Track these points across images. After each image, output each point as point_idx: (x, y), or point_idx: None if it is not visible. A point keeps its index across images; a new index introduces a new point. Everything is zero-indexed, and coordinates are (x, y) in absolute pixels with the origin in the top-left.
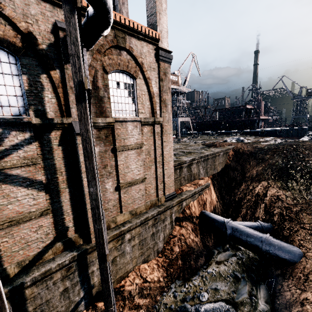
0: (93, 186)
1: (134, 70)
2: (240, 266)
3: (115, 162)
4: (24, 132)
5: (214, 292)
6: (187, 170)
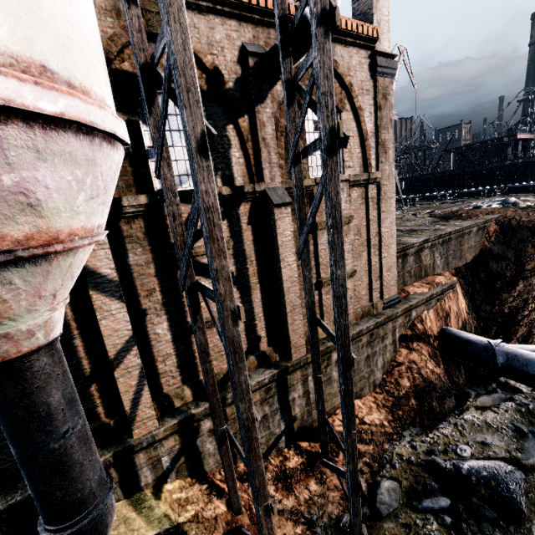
0: (340, 268)
1: (339, 98)
2: (524, 416)
3: (314, 247)
4: None
5: (481, 447)
6: (415, 259)
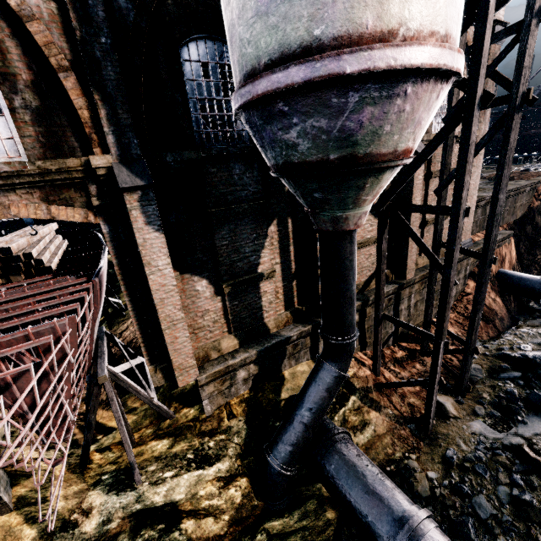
0: (503, 194)
1: None
2: None
3: (424, 192)
4: None
5: (538, 346)
6: (482, 212)
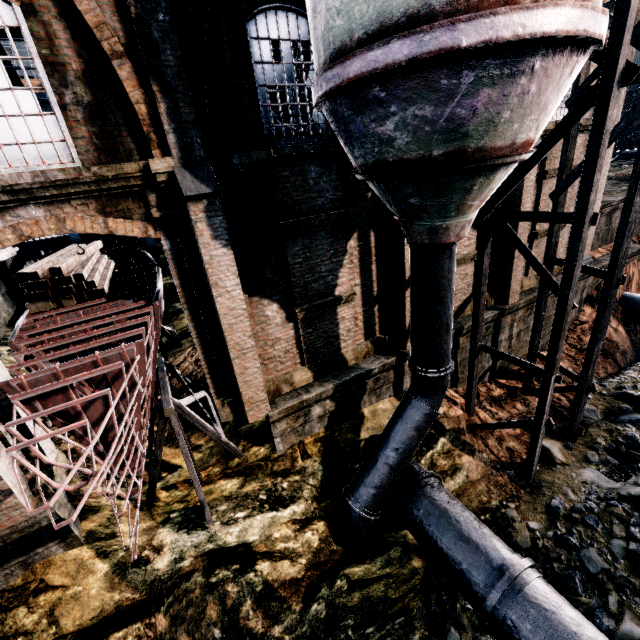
0: (639, 196)
1: None
2: None
3: (535, 197)
4: None
5: None
6: (606, 221)
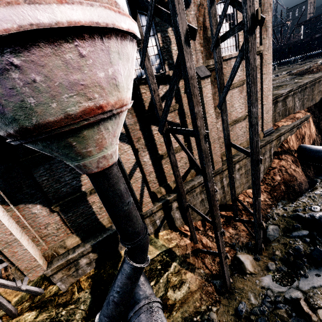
0: (255, 107)
1: None
2: None
3: None
4: (165, 85)
5: None
6: (282, 104)
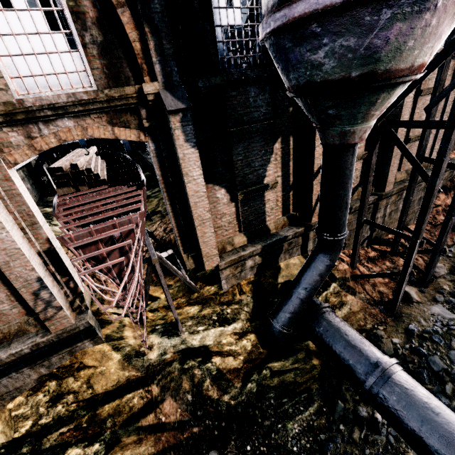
0: None
1: None
2: None
3: (411, 111)
4: None
5: None
6: None
